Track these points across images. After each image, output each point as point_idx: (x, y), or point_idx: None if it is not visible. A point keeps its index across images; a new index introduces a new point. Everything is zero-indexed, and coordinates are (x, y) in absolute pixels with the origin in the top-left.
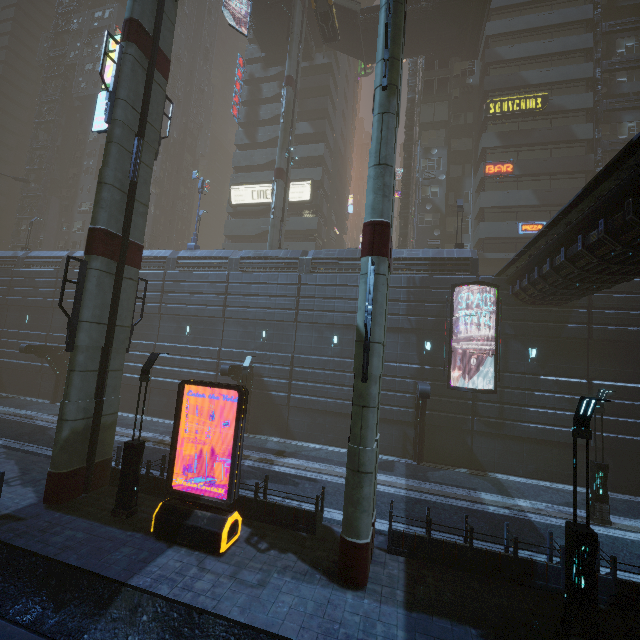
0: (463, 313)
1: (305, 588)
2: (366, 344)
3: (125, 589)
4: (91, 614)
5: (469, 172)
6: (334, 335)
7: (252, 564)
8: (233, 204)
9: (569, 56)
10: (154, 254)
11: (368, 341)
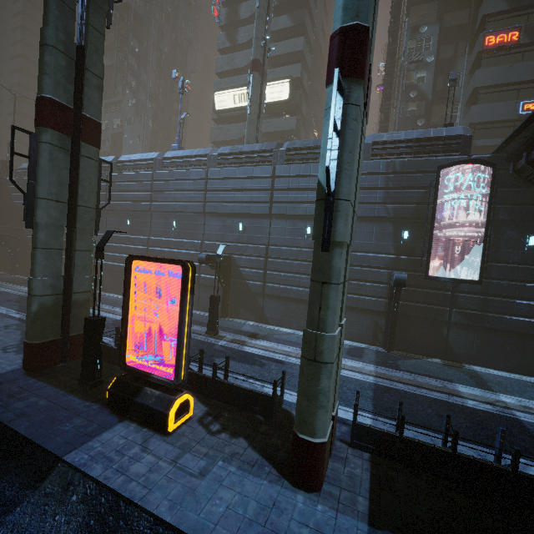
0: (449, 198)
1: (250, 483)
2: (328, 200)
3: (61, 464)
4: (28, 485)
5: (463, 51)
6: (307, 226)
7: (198, 448)
8: (217, 110)
9: None
10: (143, 157)
11: (331, 196)
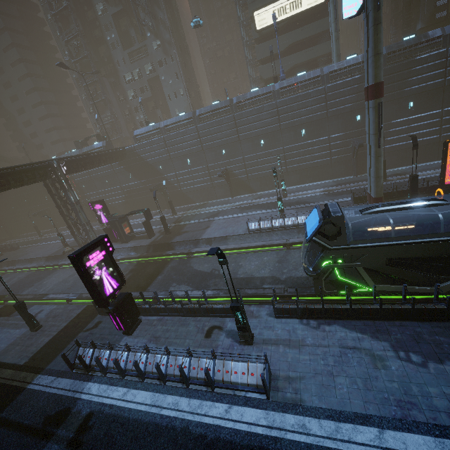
0: None
1: None
2: None
3: None
4: None
5: None
6: (410, 103)
7: None
8: (259, 30)
9: None
10: (259, 92)
11: None
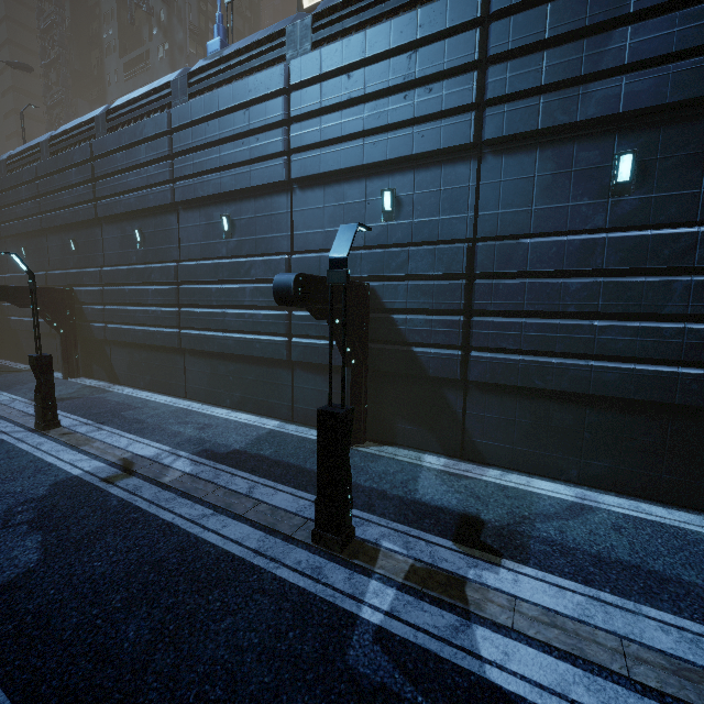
0: None
1: None
2: None
3: None
4: None
5: None
6: (619, 155)
7: None
8: (306, 9)
9: None
10: (152, 86)
11: None
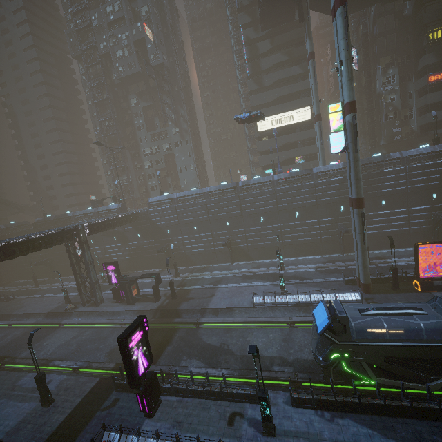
0: None
1: None
2: None
3: None
4: (439, 310)
5: (410, 78)
6: (383, 201)
7: None
8: (260, 131)
9: None
10: (261, 180)
11: None
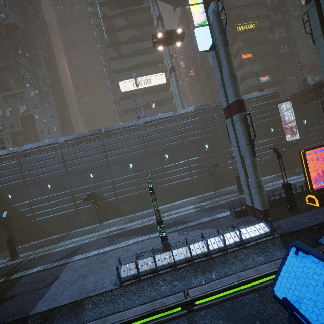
0: (281, 114)
1: None
2: None
3: None
4: None
5: None
6: None
7: None
8: (123, 92)
9: (258, 5)
10: (126, 125)
11: None
